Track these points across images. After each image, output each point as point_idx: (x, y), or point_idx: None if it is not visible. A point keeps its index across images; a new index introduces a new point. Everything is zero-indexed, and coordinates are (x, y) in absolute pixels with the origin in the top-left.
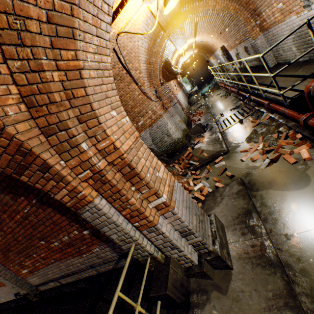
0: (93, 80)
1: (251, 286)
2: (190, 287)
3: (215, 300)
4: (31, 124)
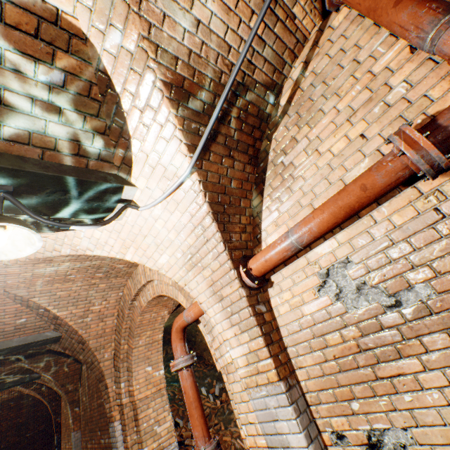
0: (140, 351)
1: None
2: None
3: None
4: (112, 360)
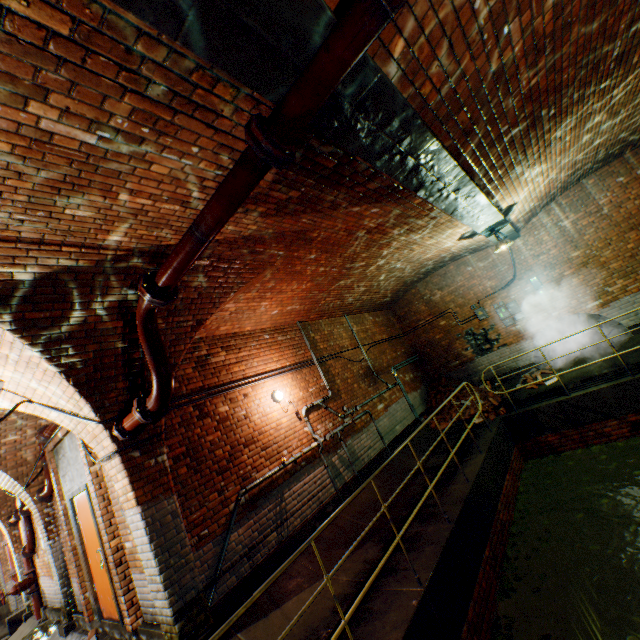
0: None
1: None
2: (3, 619)
3: (1, 627)
4: None
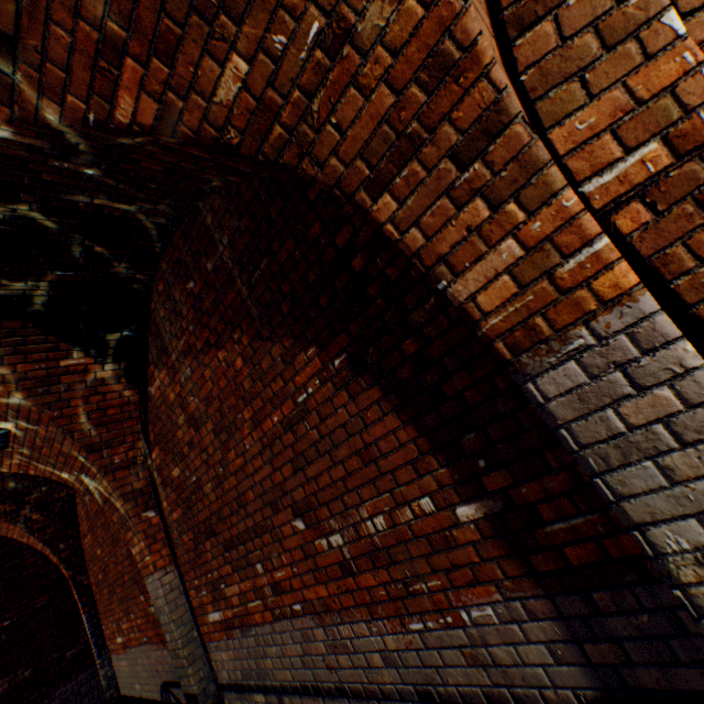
0: None
1: None
2: None
3: None
4: None
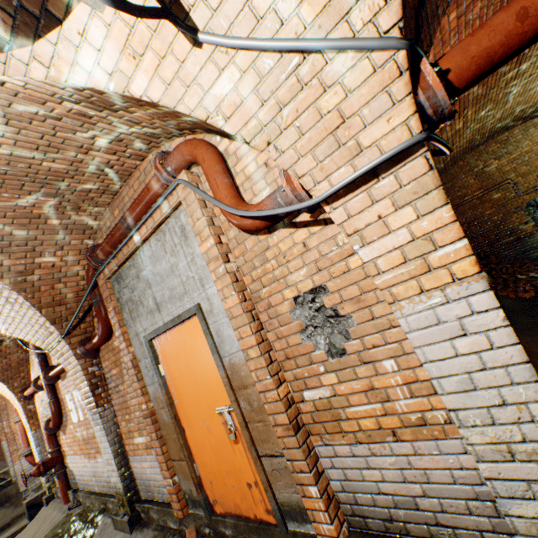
0: None
1: (21, 510)
2: (12, 499)
3: (11, 508)
4: None
